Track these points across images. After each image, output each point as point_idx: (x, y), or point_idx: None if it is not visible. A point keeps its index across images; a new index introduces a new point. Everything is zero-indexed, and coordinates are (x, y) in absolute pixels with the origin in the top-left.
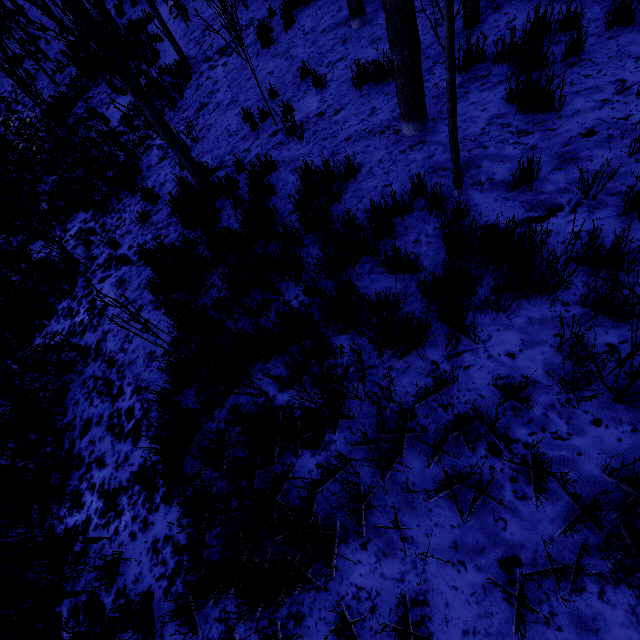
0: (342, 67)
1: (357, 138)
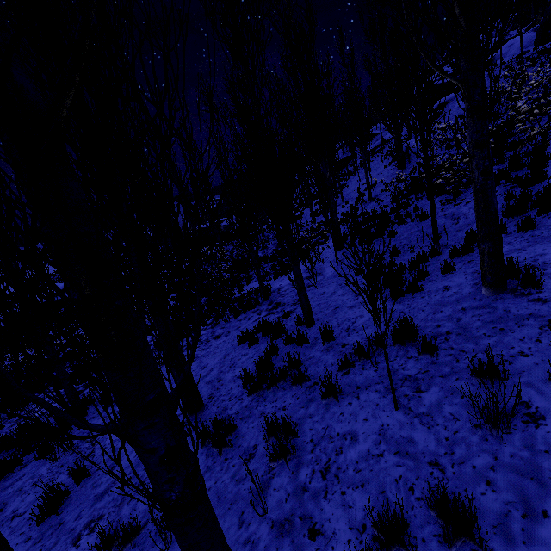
0: None
1: None
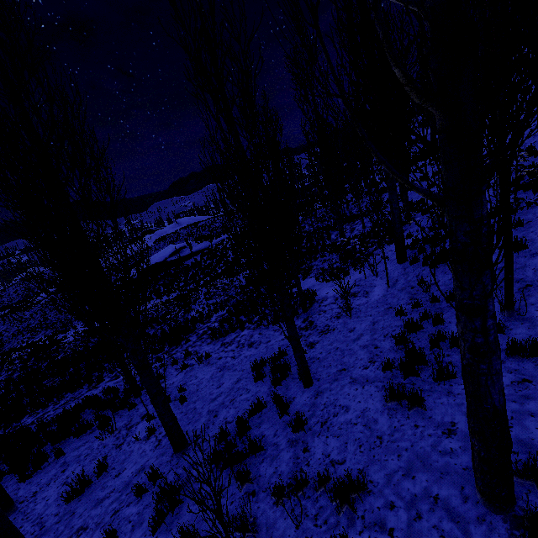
0: (147, 448)
1: (55, 476)
